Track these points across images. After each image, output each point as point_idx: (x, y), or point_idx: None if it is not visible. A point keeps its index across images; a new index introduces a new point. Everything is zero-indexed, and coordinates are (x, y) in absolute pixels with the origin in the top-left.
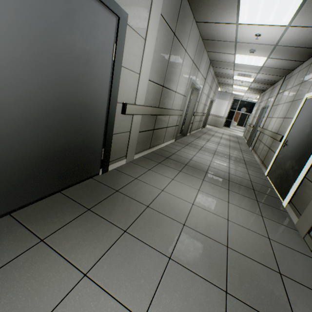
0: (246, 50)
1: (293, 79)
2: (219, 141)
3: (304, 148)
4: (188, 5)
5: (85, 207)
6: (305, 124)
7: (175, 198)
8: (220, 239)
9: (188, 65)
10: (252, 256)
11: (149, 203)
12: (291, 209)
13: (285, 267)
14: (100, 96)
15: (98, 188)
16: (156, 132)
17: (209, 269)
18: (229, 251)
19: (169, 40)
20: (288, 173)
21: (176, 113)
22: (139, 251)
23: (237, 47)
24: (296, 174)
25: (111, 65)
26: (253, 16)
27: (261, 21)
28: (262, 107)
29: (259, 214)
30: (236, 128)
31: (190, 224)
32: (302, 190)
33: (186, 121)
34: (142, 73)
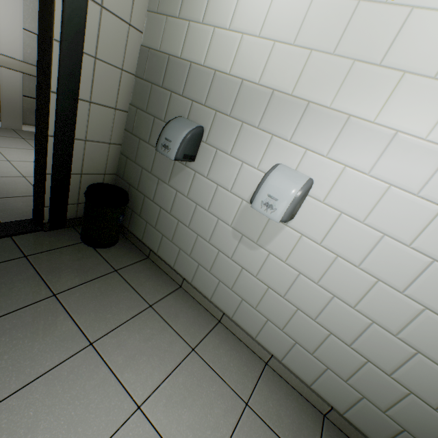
0: None
1: None
2: None
3: None
4: None
5: None
6: None
7: None
8: None
9: None
10: None
11: None
12: None
13: (3, 202)
14: None
15: None
16: None
17: None
18: None
19: None
20: None
21: None
22: None
23: None
24: None
25: None
26: None
27: None
28: None
29: None
30: None
31: None
32: None
33: None
34: (1, 16)
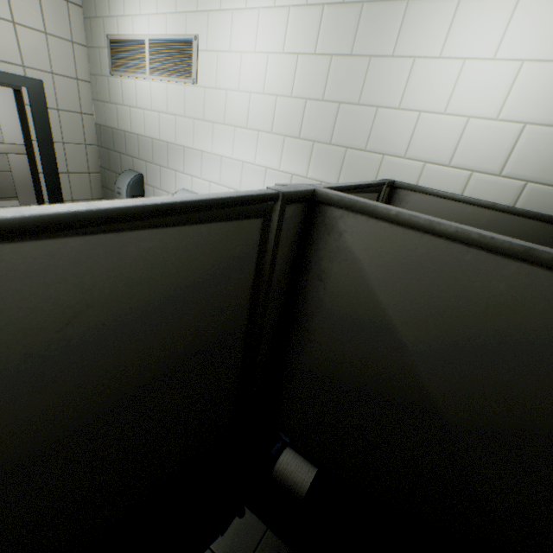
0: None
1: None
2: None
3: None
4: None
5: None
6: None
7: None
8: None
9: None
10: None
11: None
12: None
13: None
14: None
15: None
16: None
17: None
18: None
19: None
20: None
21: None
22: None
23: None
24: None
25: None
26: None
27: None
28: None
29: None
30: None
31: None
32: None
33: None
34: (0, 112)
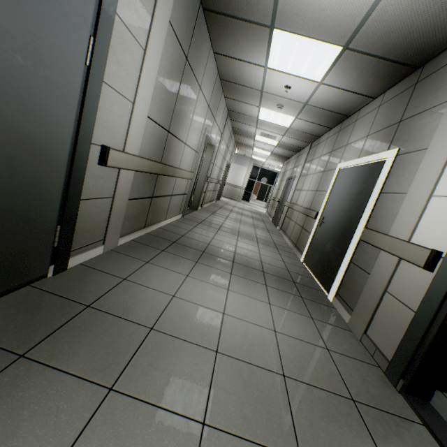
0: (274, 104)
1: (321, 146)
2: (241, 219)
3: (346, 226)
4: (205, 25)
5: (10, 352)
6: (342, 198)
7: (196, 307)
8: (272, 364)
9: (203, 109)
10: (317, 383)
11: (153, 322)
12: (340, 303)
13: (356, 388)
14: (57, 125)
15: (46, 306)
16: (155, 201)
17: (269, 425)
18: (288, 383)
19: (179, 64)
20: (330, 257)
21: (185, 175)
22: (144, 428)
23: (263, 97)
24: (340, 259)
25: (83, 72)
26: (285, 61)
27: (293, 70)
28: (287, 177)
29: (308, 316)
30: (257, 203)
31: (226, 349)
32: (350, 278)
33: (198, 189)
34: (137, 103)
